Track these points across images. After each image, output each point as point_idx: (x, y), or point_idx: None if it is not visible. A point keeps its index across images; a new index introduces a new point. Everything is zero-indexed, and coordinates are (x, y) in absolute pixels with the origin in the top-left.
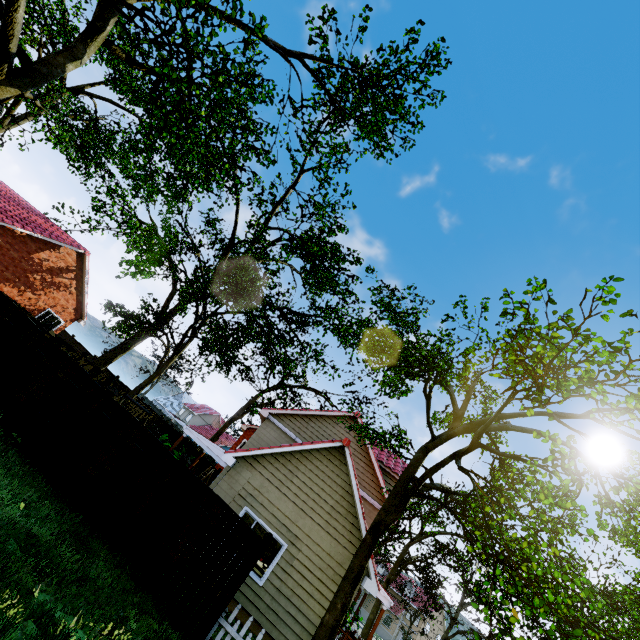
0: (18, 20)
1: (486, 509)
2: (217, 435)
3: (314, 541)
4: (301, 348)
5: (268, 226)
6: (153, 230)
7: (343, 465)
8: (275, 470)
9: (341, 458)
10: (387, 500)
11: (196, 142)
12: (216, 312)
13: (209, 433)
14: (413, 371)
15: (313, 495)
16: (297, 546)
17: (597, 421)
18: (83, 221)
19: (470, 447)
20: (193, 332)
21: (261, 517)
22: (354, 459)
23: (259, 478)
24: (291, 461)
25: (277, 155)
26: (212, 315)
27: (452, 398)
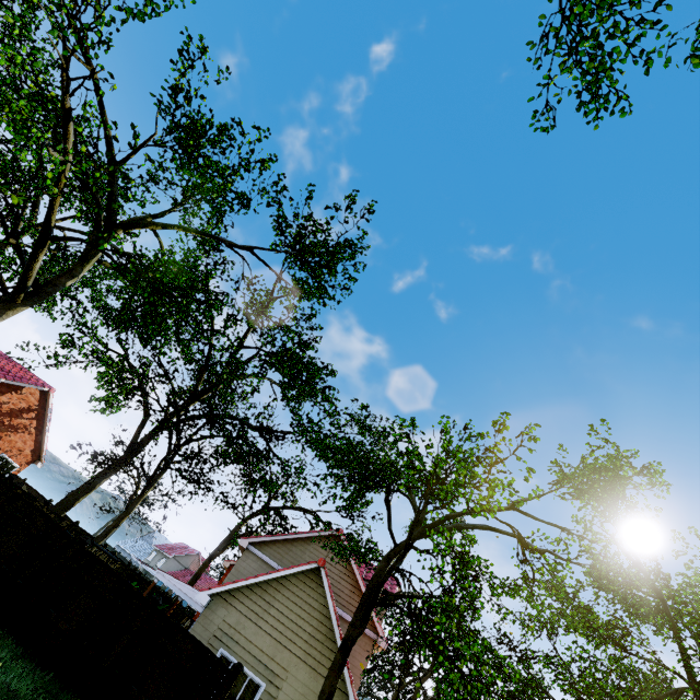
0: (37, 267)
1: (414, 601)
2: (195, 578)
3: (293, 675)
4: (281, 467)
5: (243, 346)
6: (124, 358)
7: (320, 587)
8: (251, 603)
9: (318, 580)
10: (354, 614)
11: (170, 263)
12: (191, 439)
13: (186, 579)
14: (371, 484)
15: (291, 624)
16: (276, 684)
17: (518, 511)
18: (49, 357)
19: (405, 549)
20: (166, 463)
21: (238, 657)
22: (340, 582)
23: (235, 614)
24: (268, 591)
25: (236, 320)
26: (187, 442)
27: (412, 504)
